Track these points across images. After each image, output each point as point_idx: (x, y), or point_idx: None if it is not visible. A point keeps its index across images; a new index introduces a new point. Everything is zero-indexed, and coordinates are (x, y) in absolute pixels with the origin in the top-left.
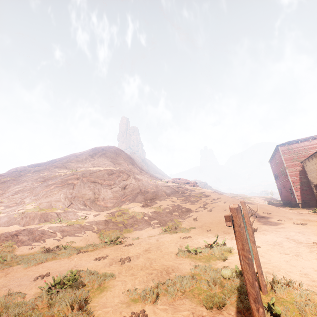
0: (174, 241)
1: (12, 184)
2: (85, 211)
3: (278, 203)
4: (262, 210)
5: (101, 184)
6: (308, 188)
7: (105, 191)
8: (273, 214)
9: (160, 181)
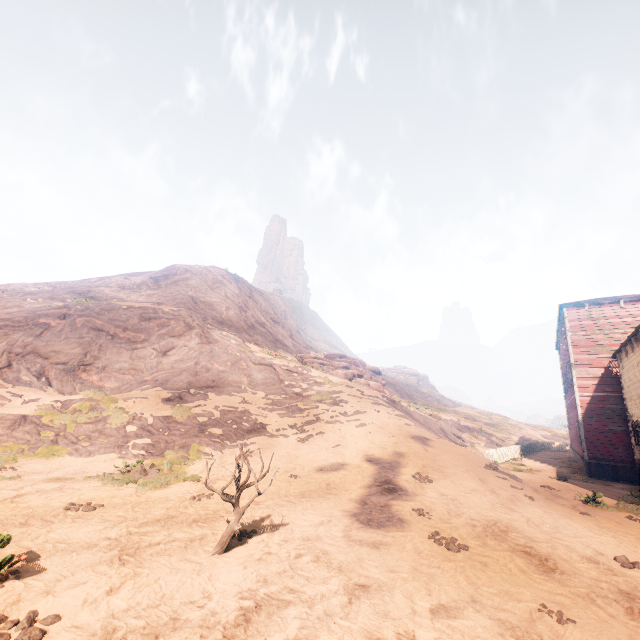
0: (19, 512)
1: None
2: (27, 387)
3: (571, 451)
4: (424, 467)
5: (113, 337)
6: (622, 429)
7: (116, 353)
8: (436, 484)
9: (291, 353)
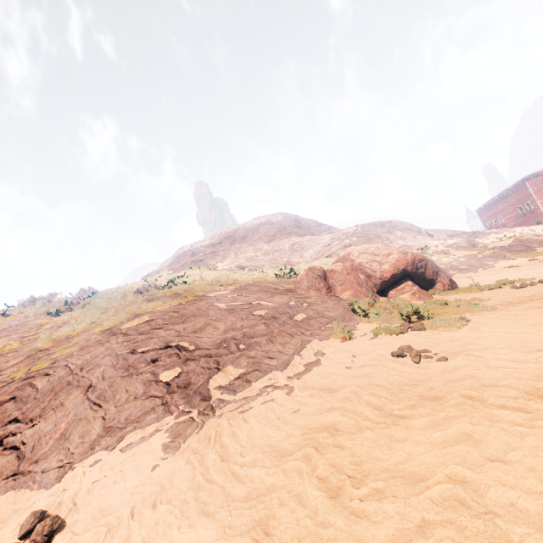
0: None
1: (292, 253)
2: None
3: None
4: None
5: (416, 232)
6: None
7: None
8: None
9: None
